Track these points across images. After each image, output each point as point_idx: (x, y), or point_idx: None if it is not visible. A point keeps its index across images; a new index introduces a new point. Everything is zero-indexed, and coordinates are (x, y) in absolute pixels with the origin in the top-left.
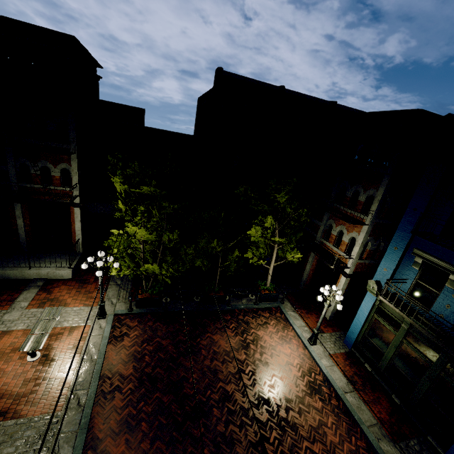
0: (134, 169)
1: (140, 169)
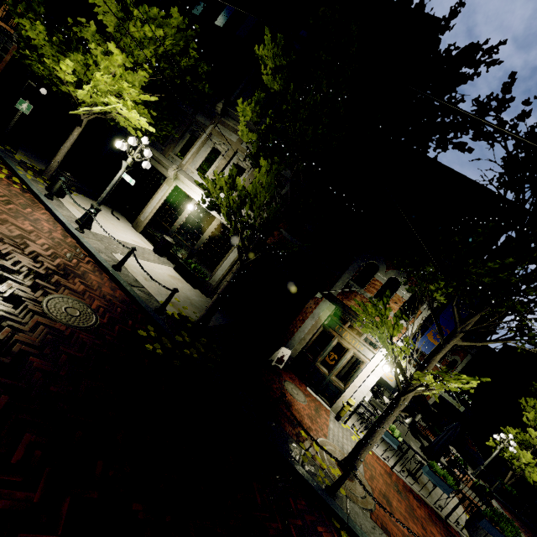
0: None
1: None
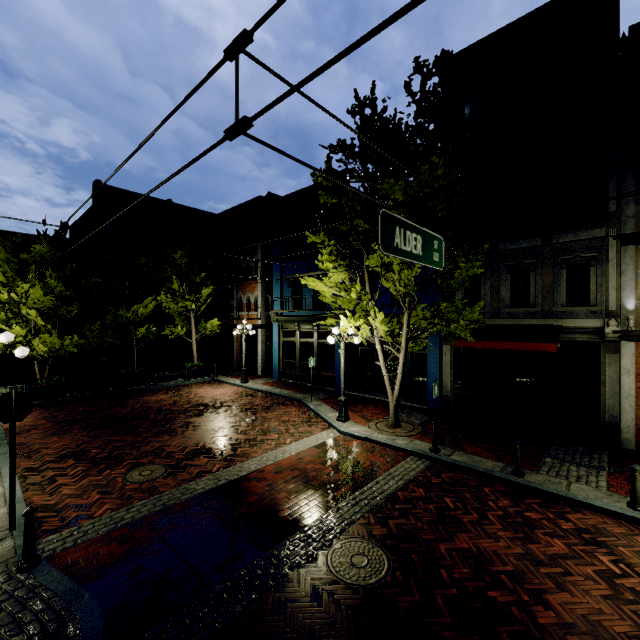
0: (16, 242)
1: (23, 243)
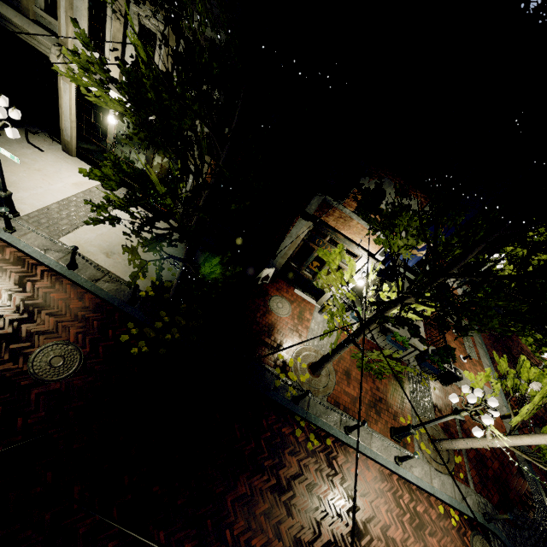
0: None
1: None
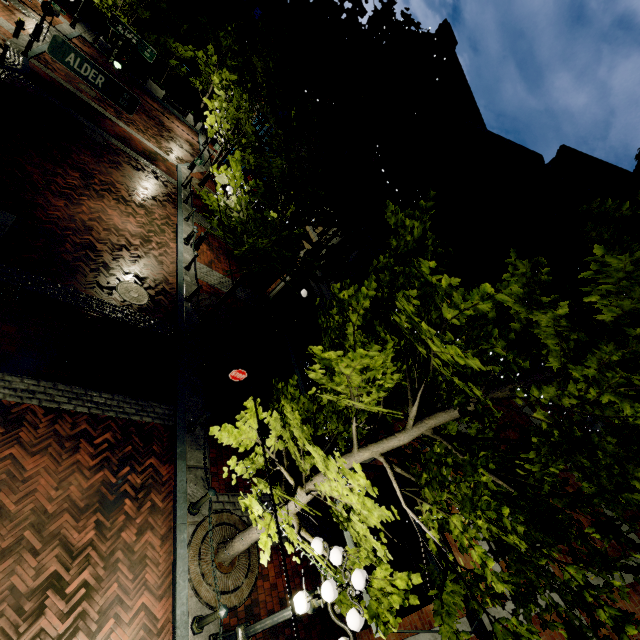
0: None
1: None
